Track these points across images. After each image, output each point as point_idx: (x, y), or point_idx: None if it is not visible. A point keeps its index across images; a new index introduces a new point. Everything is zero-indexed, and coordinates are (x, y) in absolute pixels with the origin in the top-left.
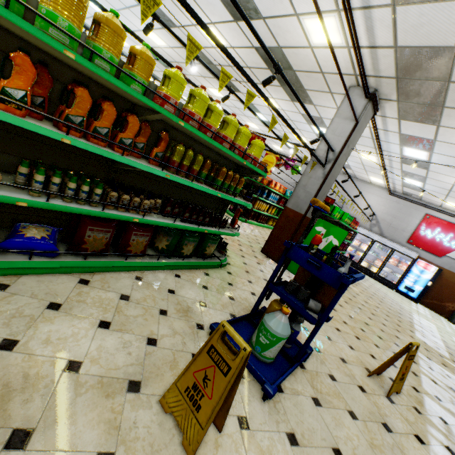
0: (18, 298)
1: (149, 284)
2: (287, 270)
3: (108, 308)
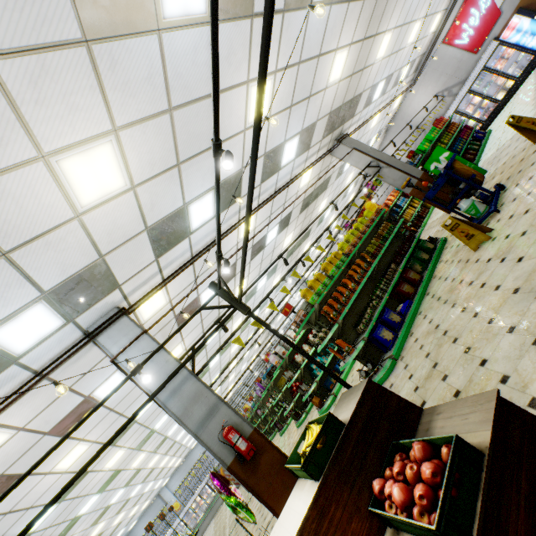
0: (426, 307)
1: (438, 272)
2: None
3: (441, 281)
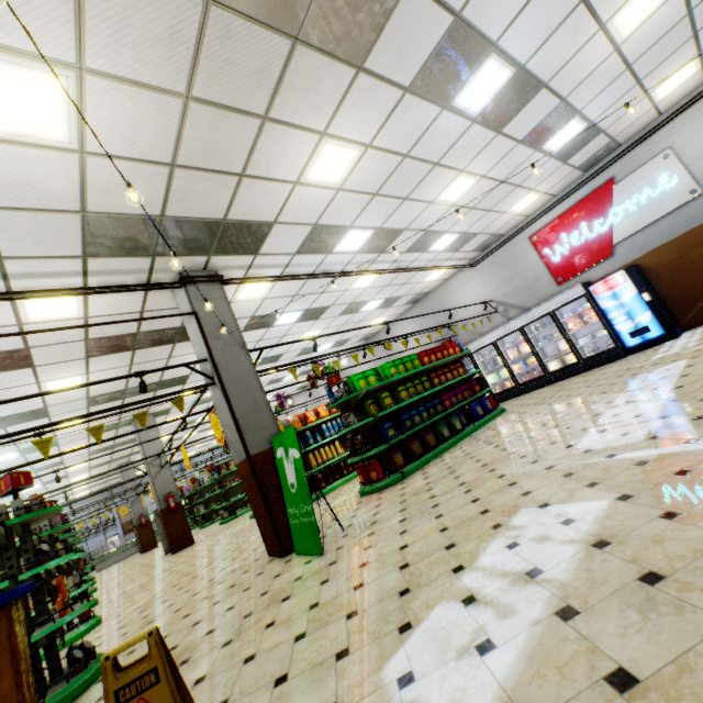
0: None
1: None
2: (297, 555)
3: None
